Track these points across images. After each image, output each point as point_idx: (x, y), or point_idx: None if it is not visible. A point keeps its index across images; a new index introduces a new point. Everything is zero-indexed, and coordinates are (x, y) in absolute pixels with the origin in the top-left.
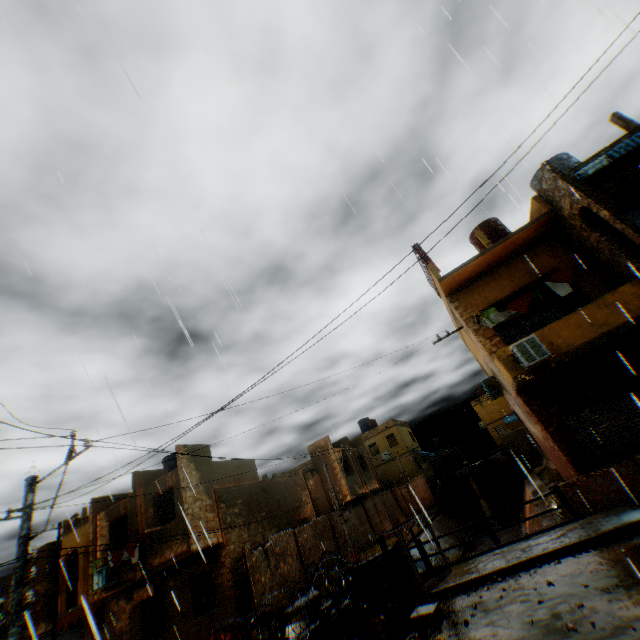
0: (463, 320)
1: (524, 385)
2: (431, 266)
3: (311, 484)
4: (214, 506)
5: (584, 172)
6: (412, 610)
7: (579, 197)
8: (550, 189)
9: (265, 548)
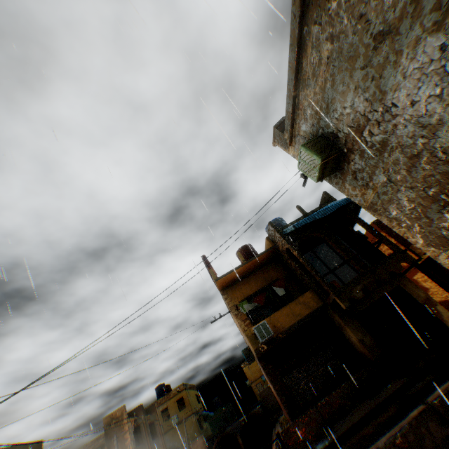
0: (229, 307)
1: (262, 354)
2: (211, 270)
3: None
4: None
5: (286, 231)
6: None
7: (285, 242)
8: (273, 235)
9: None
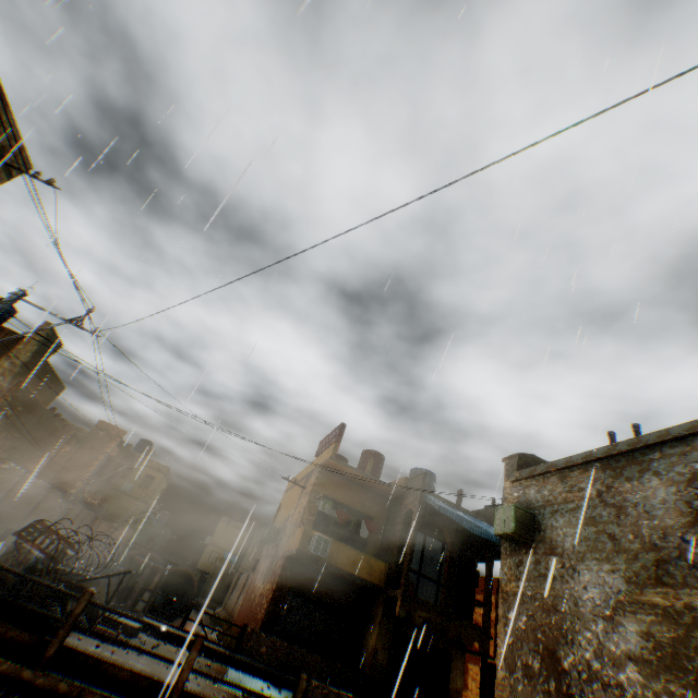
0: (313, 488)
1: (295, 557)
2: (337, 445)
3: (68, 450)
4: (5, 392)
5: (429, 499)
6: (116, 616)
7: (417, 505)
8: (414, 485)
9: (1, 467)
